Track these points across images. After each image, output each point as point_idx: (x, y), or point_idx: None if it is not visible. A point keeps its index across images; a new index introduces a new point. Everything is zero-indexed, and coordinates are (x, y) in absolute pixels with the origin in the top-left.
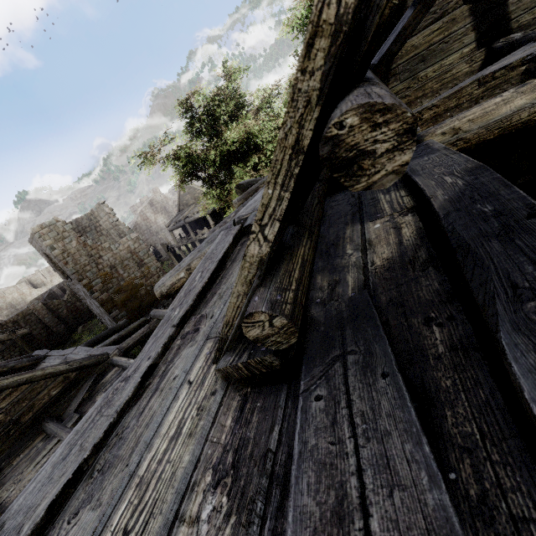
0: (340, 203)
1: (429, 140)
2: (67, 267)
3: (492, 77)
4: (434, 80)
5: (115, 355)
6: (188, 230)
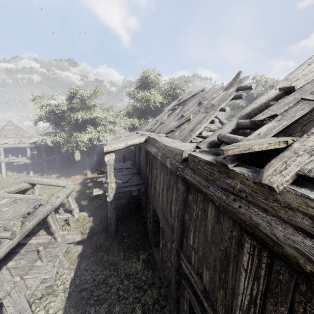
0: None
1: None
2: None
3: None
4: None
5: (2, 192)
6: (0, 152)
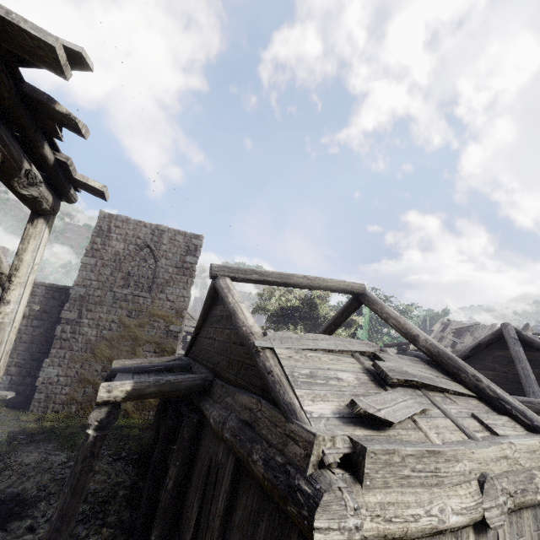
0: None
1: None
2: (190, 287)
3: None
4: None
5: None
6: None
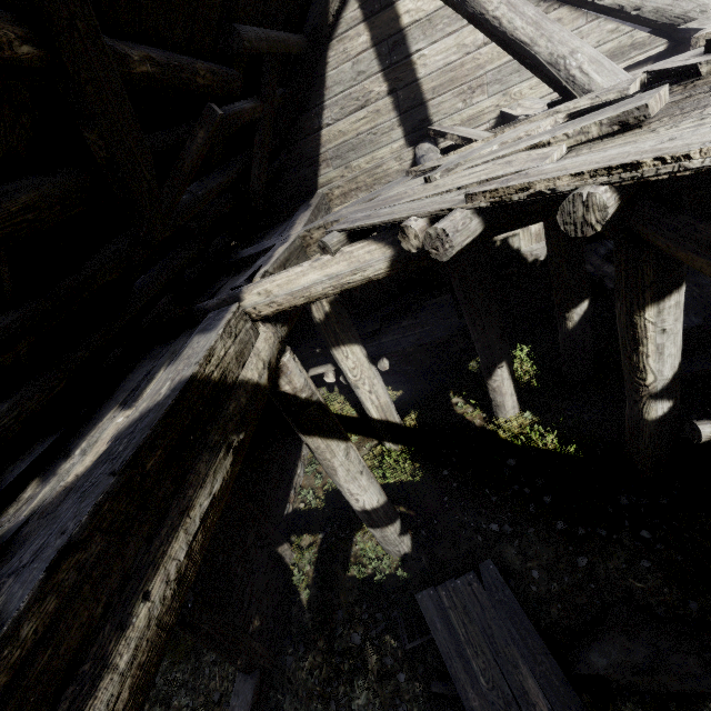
0: (146, 366)
1: (236, 304)
2: None
3: (332, 226)
4: (365, 174)
5: None
6: None
